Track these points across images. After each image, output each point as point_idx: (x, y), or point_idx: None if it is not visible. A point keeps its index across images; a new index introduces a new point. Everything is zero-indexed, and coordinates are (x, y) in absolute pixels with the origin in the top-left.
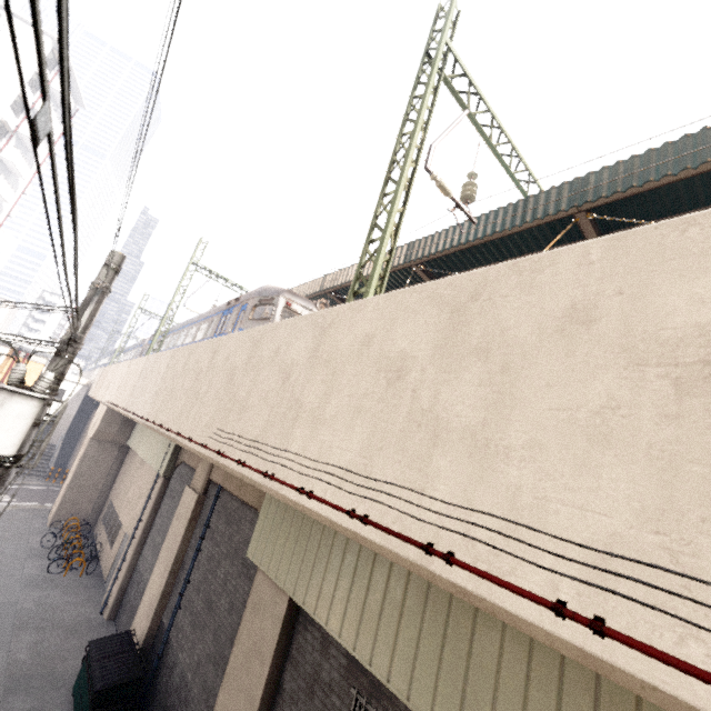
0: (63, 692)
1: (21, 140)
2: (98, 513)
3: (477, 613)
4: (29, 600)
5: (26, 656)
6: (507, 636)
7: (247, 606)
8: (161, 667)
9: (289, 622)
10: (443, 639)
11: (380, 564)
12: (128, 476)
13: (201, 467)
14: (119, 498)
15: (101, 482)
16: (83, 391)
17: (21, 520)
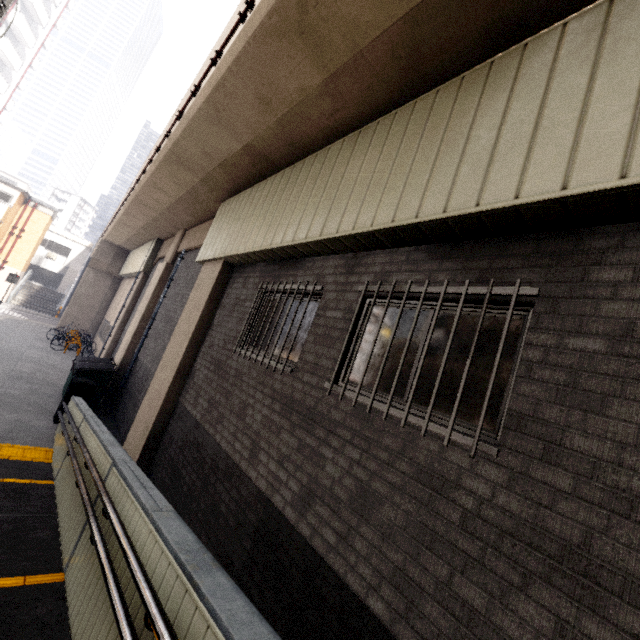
0: (56, 389)
1: (26, 7)
2: (95, 331)
3: (351, 157)
4: (34, 354)
5: (28, 371)
6: (369, 151)
7: (192, 290)
8: (131, 375)
9: (221, 283)
10: (324, 190)
11: (289, 187)
12: (119, 297)
13: (171, 247)
14: (111, 313)
15: (97, 306)
16: (86, 252)
17: (32, 326)
